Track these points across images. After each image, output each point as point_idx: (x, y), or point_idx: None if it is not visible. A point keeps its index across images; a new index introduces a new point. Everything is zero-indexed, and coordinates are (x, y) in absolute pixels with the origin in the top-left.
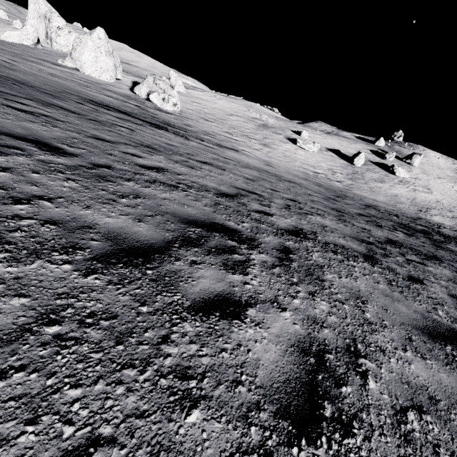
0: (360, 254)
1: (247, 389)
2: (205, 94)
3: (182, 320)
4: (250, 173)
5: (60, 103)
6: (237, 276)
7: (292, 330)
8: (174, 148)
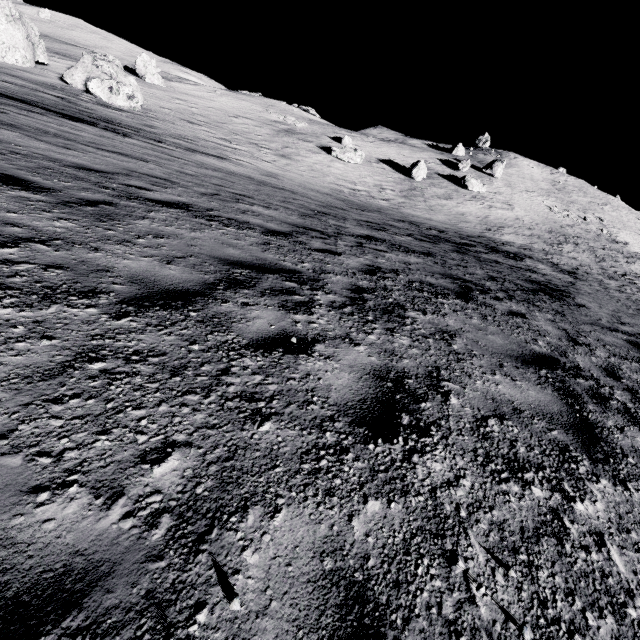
0: (267, 230)
1: None
2: (198, 89)
3: None
4: (205, 172)
5: None
6: None
7: None
8: (71, 135)
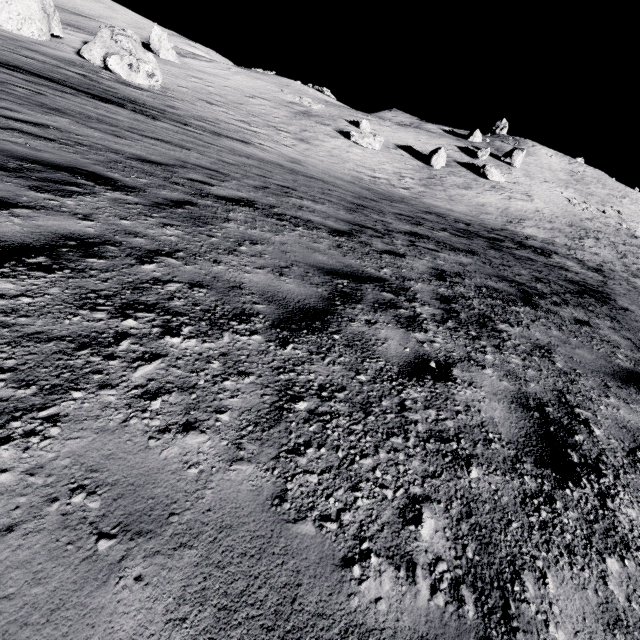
0: (330, 229)
1: None
2: (213, 66)
3: None
4: (242, 160)
5: None
6: (44, 195)
7: (76, 229)
8: (111, 120)
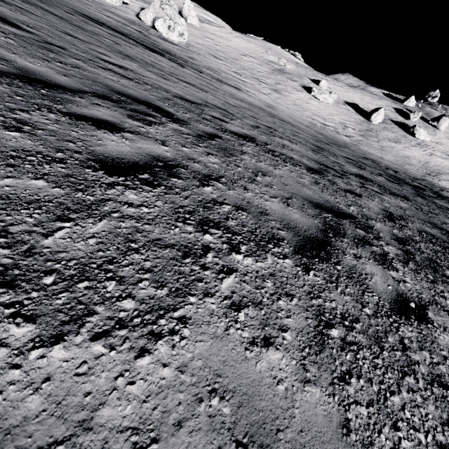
0: (307, 166)
1: (76, 146)
2: (221, 30)
3: (50, 112)
4: (238, 103)
5: (45, 6)
6: (136, 123)
7: (160, 152)
8: (158, 66)
